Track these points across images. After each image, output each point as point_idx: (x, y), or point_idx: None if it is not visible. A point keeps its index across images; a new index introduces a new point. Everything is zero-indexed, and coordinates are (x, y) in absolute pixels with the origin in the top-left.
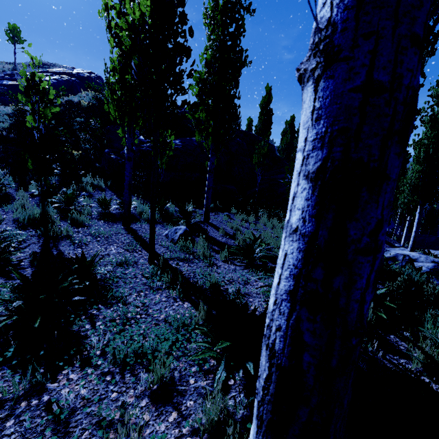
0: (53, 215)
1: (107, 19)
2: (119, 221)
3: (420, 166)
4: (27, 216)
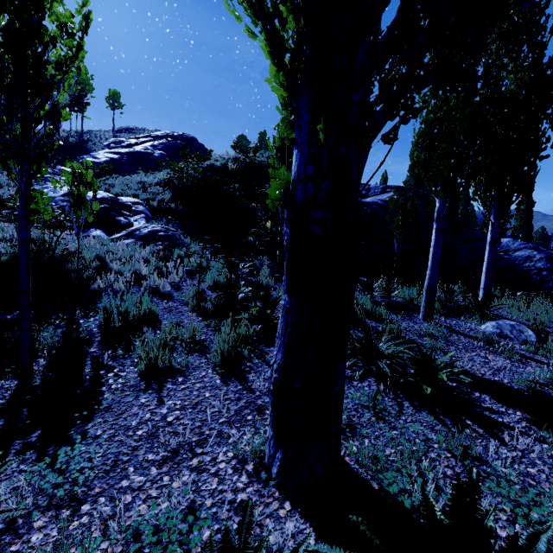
0: (358, 308)
1: None
2: (406, 313)
3: None
4: None
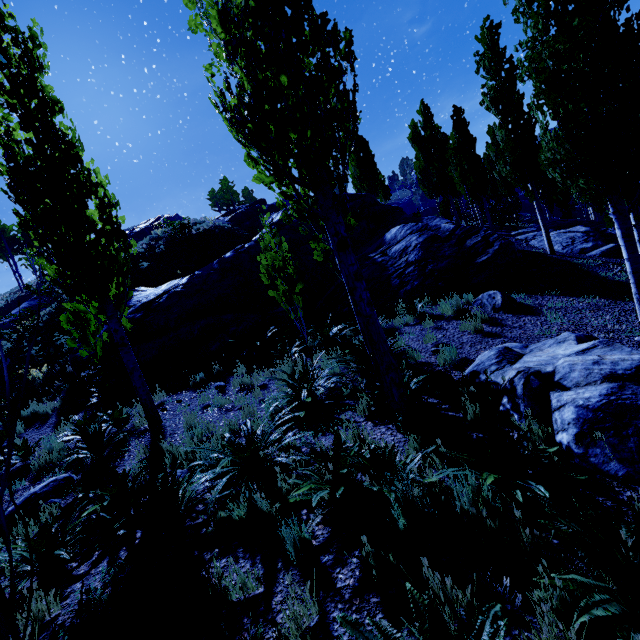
0: None
1: None
2: None
3: (552, 109)
4: None
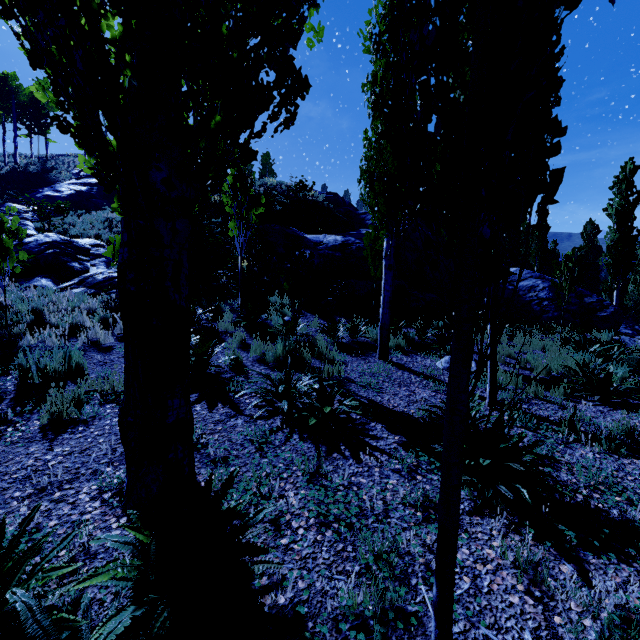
0: (305, 350)
1: (375, 93)
2: (366, 353)
3: None
4: (272, 354)
